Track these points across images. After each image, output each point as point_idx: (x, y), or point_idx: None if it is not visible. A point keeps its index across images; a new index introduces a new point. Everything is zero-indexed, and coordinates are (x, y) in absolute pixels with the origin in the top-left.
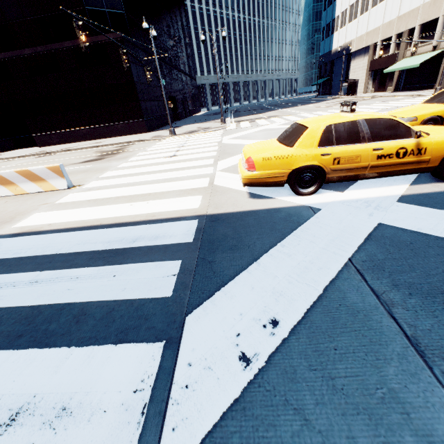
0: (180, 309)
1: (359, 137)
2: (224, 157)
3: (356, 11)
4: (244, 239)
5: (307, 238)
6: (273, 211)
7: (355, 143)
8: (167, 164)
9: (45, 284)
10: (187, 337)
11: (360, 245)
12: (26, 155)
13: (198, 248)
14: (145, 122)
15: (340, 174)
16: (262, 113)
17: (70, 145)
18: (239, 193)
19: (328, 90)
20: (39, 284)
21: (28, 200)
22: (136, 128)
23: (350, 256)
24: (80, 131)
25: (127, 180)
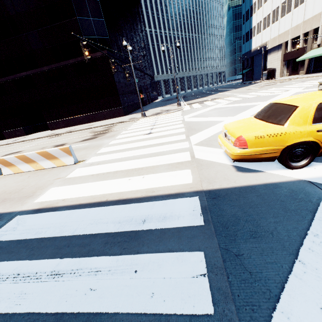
0: None
1: None
2: (193, 133)
3: (268, 21)
4: (260, 223)
5: None
6: (272, 186)
7: None
8: (147, 140)
9: (66, 279)
10: None
11: None
12: (42, 136)
13: (214, 233)
14: (122, 109)
15: None
16: (205, 97)
17: (71, 128)
18: (224, 166)
19: (250, 77)
20: (60, 278)
21: (45, 174)
22: (116, 113)
23: None
24: (78, 118)
25: (120, 155)
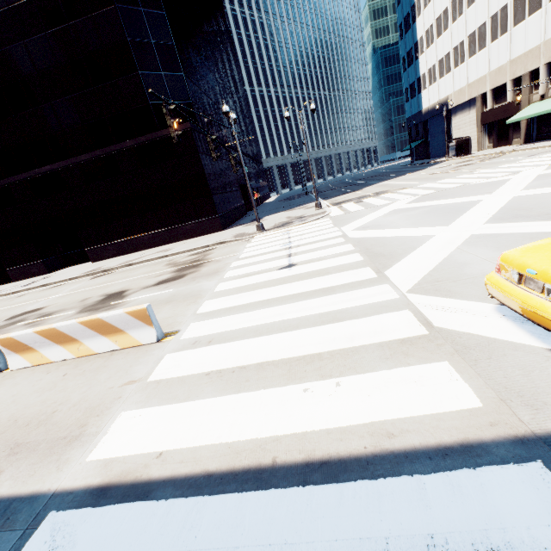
0: None
1: None
2: (384, 263)
3: (447, 65)
4: None
5: None
6: None
7: None
8: (293, 280)
9: None
10: None
11: None
12: (79, 275)
13: None
14: (219, 218)
15: None
16: (359, 190)
17: (130, 257)
18: (531, 352)
19: (424, 154)
20: None
21: (99, 370)
22: (208, 227)
23: None
24: (140, 238)
25: (251, 320)
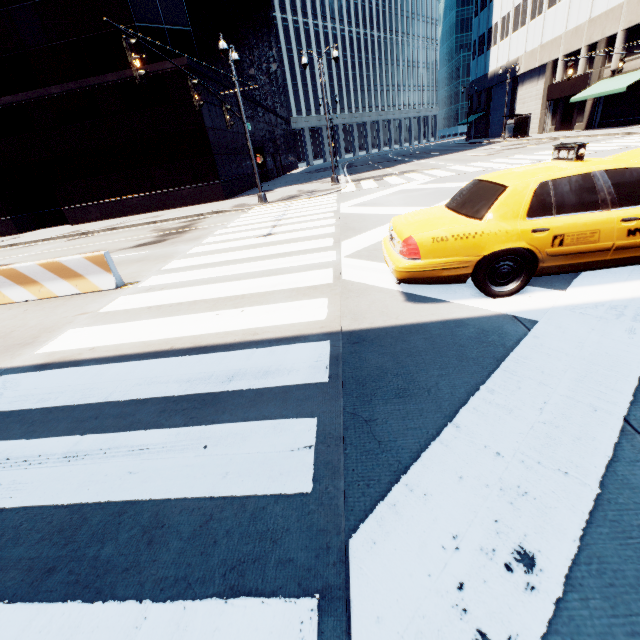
0: (333, 519)
1: (595, 199)
2: (348, 235)
3: (524, 15)
4: (417, 377)
5: (531, 376)
6: (453, 324)
7: (589, 211)
8: (262, 247)
9: (90, 461)
10: (360, 588)
11: (634, 391)
12: (54, 237)
13: (341, 393)
14: (221, 185)
15: (563, 261)
16: (390, 167)
17: (115, 221)
18: (387, 293)
19: (484, 131)
20: (81, 461)
21: (57, 307)
22: (209, 194)
23: (626, 413)
24: (129, 201)
25: (205, 274)
